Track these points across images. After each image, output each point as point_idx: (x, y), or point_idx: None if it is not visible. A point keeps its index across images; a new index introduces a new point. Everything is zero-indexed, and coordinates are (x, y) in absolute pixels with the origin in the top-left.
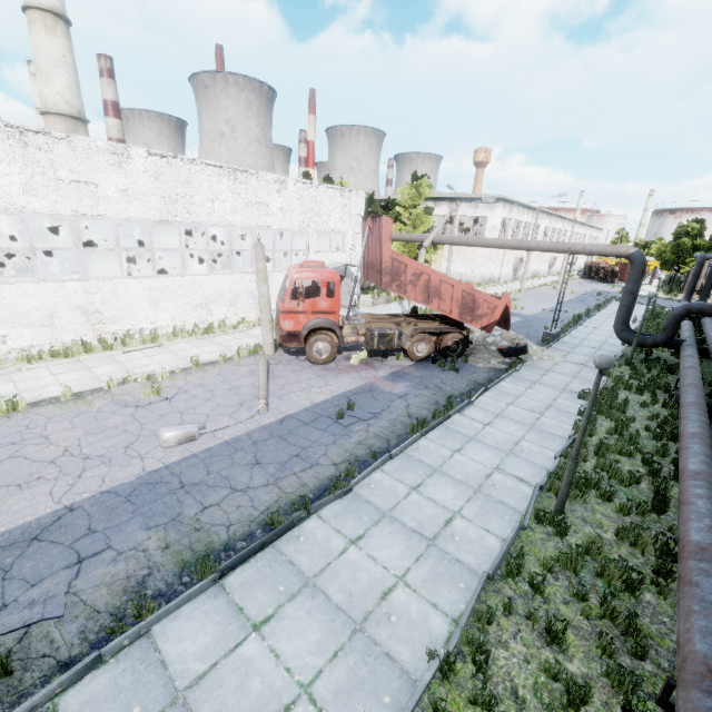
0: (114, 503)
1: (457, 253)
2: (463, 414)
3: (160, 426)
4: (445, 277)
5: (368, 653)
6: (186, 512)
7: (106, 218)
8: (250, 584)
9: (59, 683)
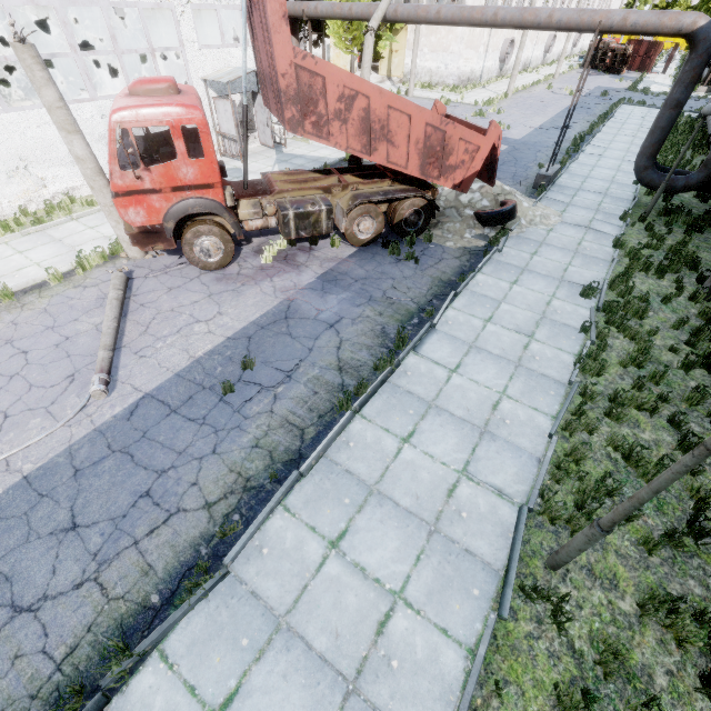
0: None
1: (427, 35)
2: (420, 353)
3: None
4: (396, 100)
5: None
6: None
7: None
8: None
9: None
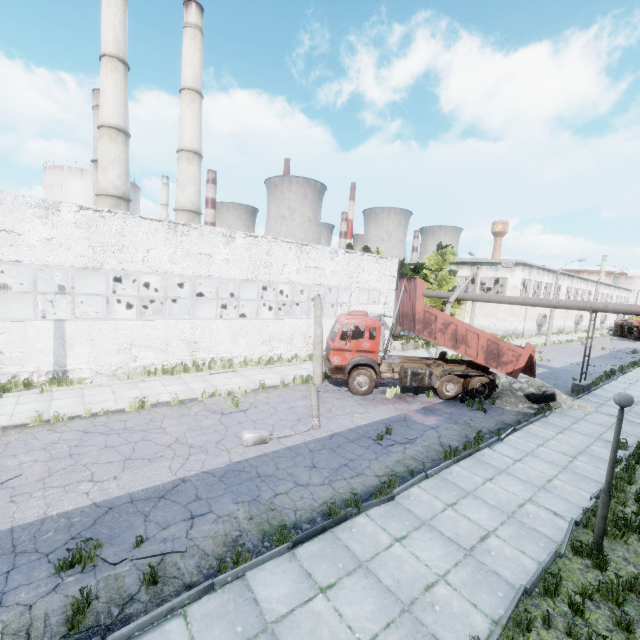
0: (211, 481)
1: (480, 308)
2: (493, 449)
3: (240, 430)
4: (471, 327)
5: (416, 630)
6: (263, 495)
7: (213, 277)
8: (315, 557)
9: (188, 595)
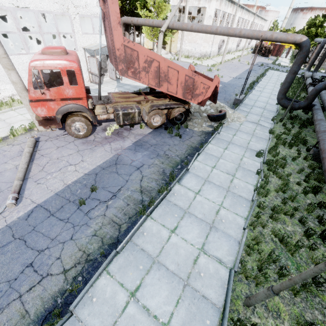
0: None
1: (187, 35)
2: (181, 184)
3: None
4: (172, 63)
5: None
6: None
7: None
8: None
9: None
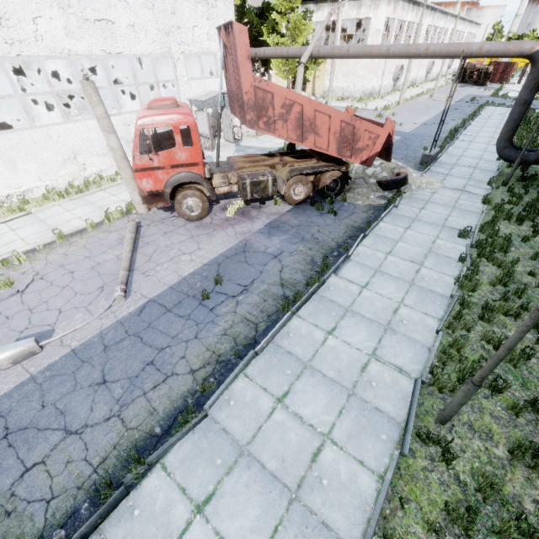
0: None
1: (340, 65)
2: (339, 275)
3: (2, 335)
4: (320, 106)
5: None
6: (0, 482)
7: None
8: None
9: None
